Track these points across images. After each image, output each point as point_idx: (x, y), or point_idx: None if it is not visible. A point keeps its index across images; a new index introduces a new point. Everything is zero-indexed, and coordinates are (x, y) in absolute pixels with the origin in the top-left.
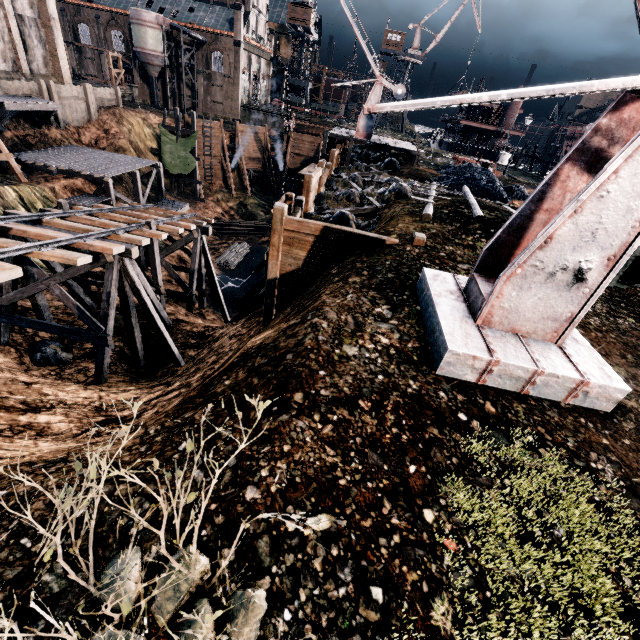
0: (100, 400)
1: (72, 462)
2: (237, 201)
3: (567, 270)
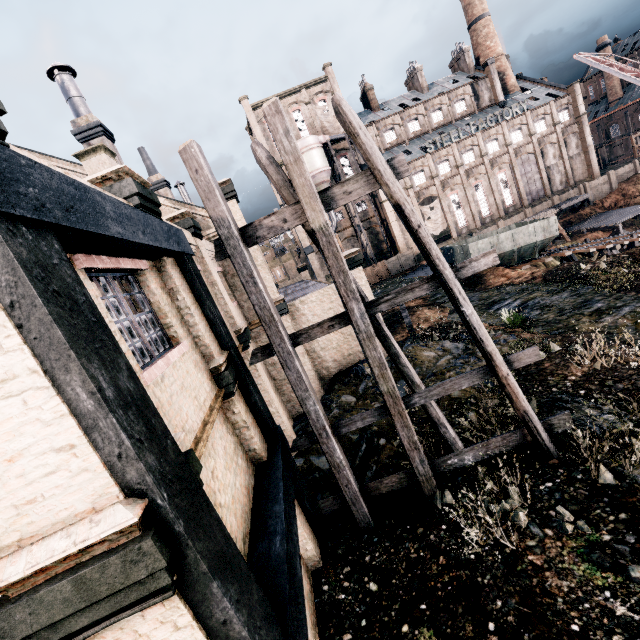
0: None
1: None
2: None
3: None
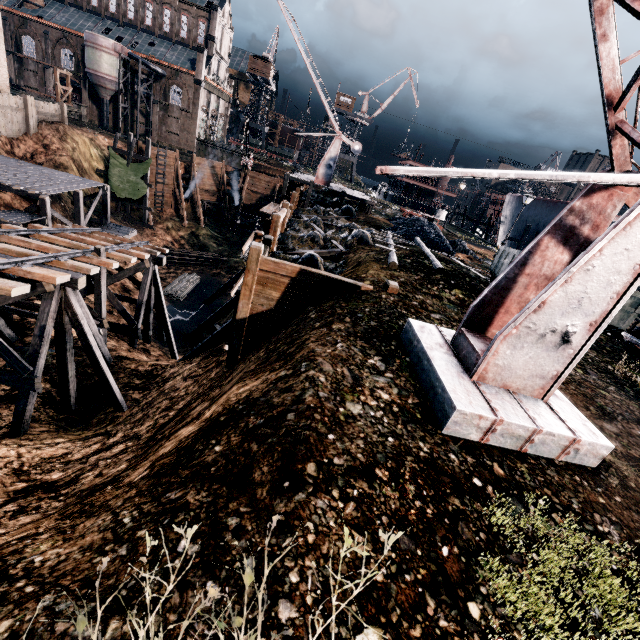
0: (19, 459)
1: (19, 580)
2: (189, 231)
3: (556, 332)
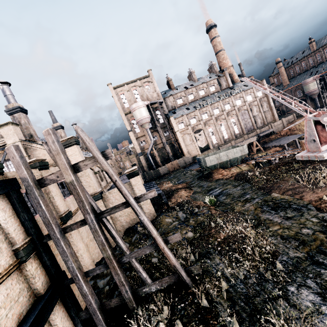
0: None
1: None
2: None
3: (312, 140)
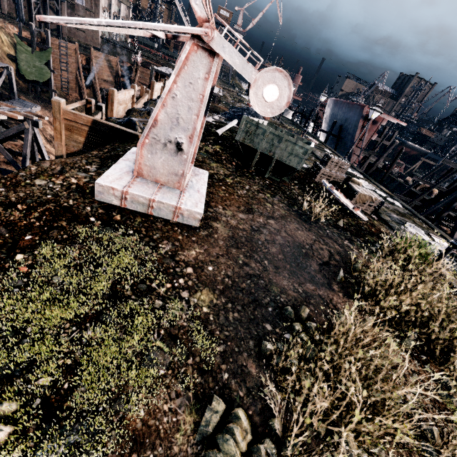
0: None
1: None
2: None
3: (172, 143)
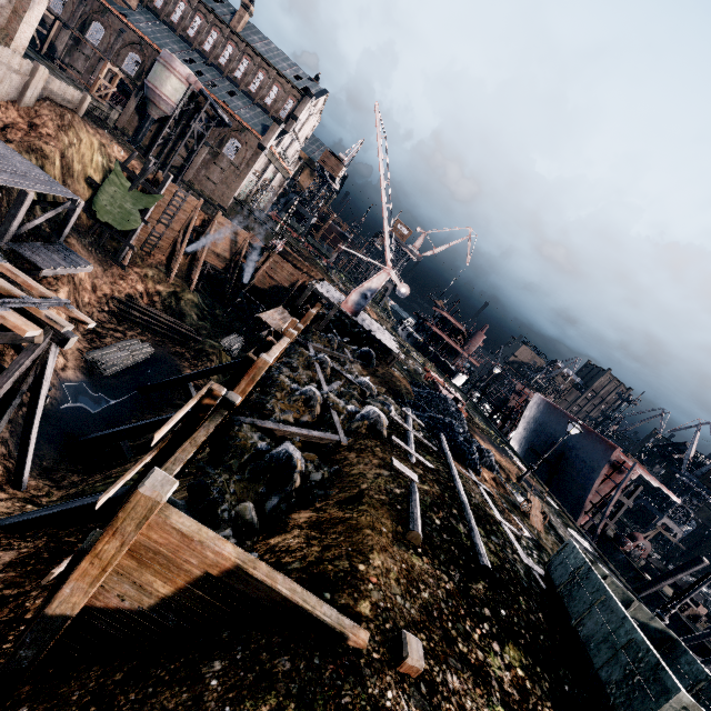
0: None
1: None
2: (171, 288)
3: None
